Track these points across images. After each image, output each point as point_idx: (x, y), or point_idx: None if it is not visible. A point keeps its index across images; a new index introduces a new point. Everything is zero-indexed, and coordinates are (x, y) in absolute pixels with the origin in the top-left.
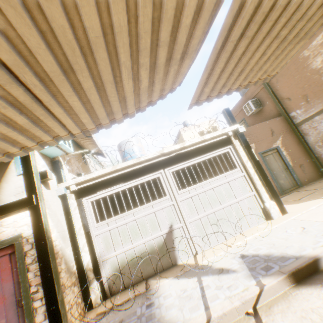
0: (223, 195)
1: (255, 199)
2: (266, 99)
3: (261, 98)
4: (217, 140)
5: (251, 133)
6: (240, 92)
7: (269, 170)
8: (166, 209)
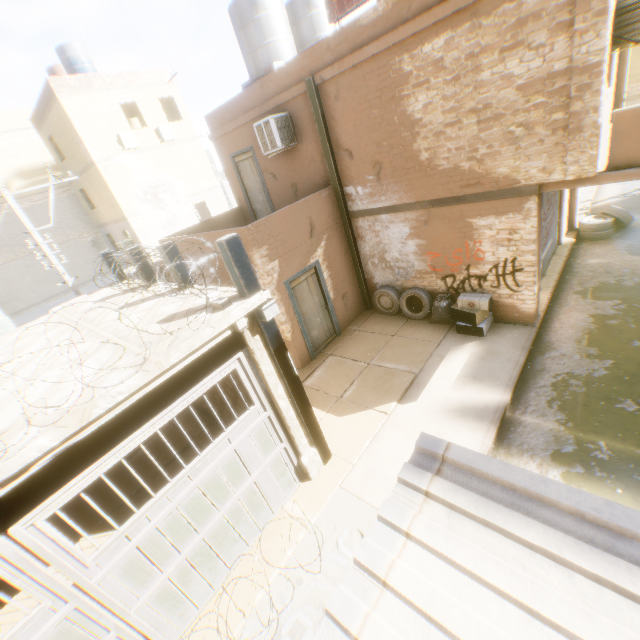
0: (223, 485)
1: (286, 454)
2: (308, 127)
3: (298, 120)
4: (206, 349)
5: (274, 233)
6: (249, 62)
7: (300, 318)
8: (49, 637)
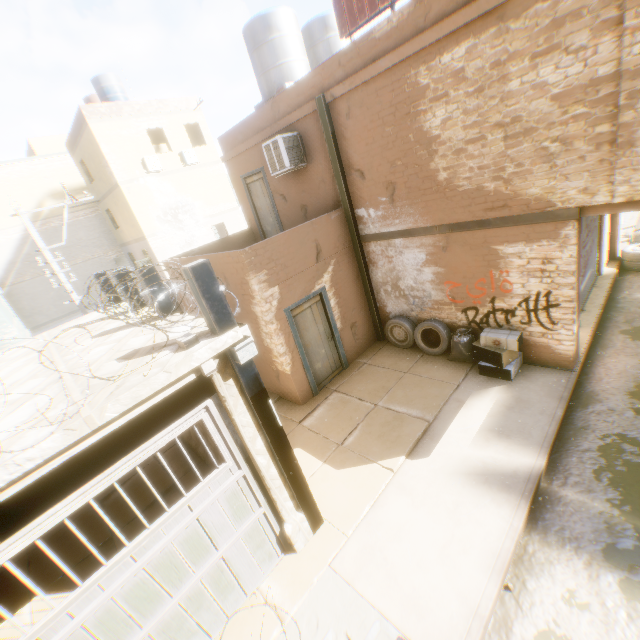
0: (179, 564)
1: (265, 520)
2: (318, 146)
3: (308, 139)
4: (161, 398)
5: (274, 256)
6: (262, 83)
7: (302, 349)
8: None
